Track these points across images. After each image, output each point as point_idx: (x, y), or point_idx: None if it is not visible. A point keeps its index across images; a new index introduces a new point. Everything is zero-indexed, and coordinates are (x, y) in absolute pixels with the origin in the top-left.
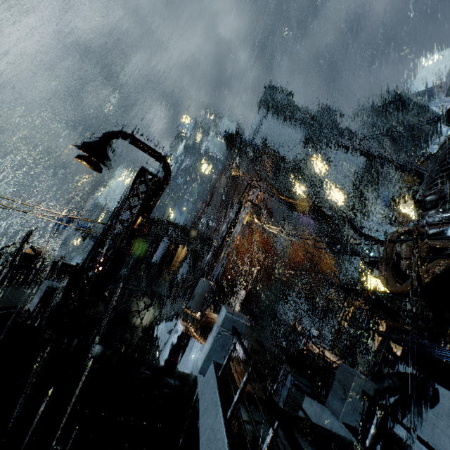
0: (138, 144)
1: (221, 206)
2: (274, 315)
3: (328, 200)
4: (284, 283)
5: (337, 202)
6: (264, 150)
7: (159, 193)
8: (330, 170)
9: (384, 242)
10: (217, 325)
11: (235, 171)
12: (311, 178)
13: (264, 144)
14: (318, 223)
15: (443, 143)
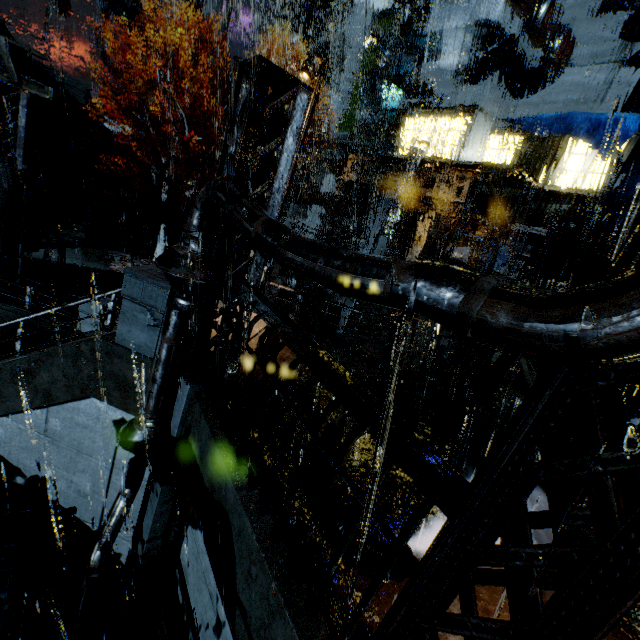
0: None
1: None
2: None
3: None
4: None
5: None
6: None
7: None
8: None
9: None
10: None
11: None
12: None
13: None
14: None
15: None
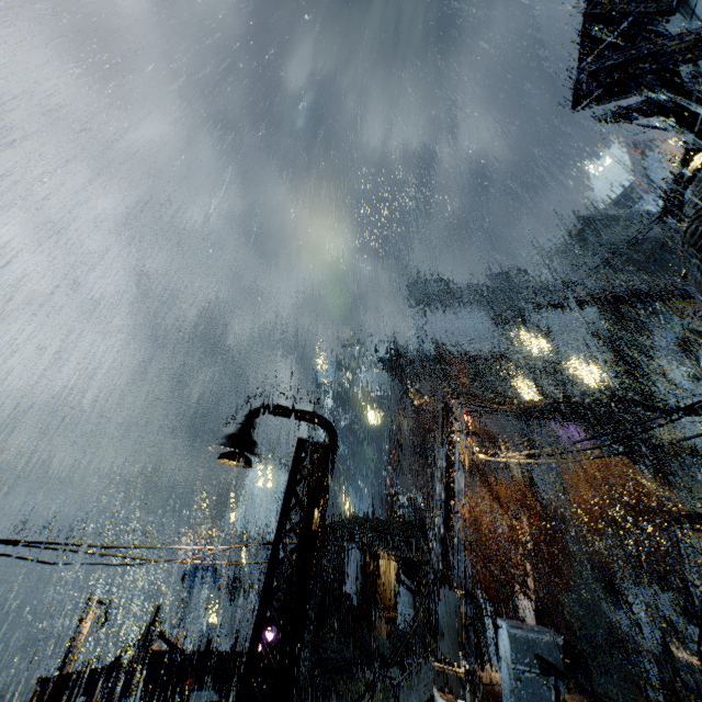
0: (286, 412)
1: (419, 463)
2: (618, 644)
3: (580, 385)
4: (596, 564)
5: (597, 382)
6: (444, 358)
7: (331, 465)
8: (554, 343)
9: (700, 406)
10: (506, 663)
11: (417, 398)
12: (532, 366)
13: (440, 350)
14: (588, 428)
15: (680, 244)
